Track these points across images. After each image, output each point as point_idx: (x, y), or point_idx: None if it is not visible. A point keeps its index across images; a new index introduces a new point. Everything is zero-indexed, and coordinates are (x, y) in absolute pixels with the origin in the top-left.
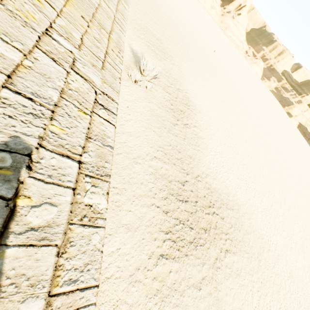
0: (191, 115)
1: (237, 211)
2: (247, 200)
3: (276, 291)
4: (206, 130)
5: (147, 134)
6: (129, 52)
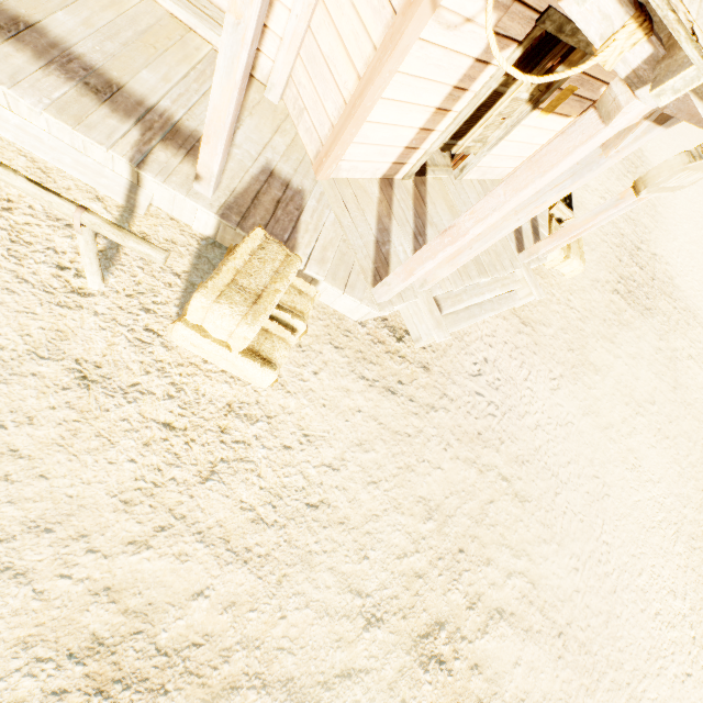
0: None
1: None
2: None
3: None
4: (667, 209)
5: None
6: None
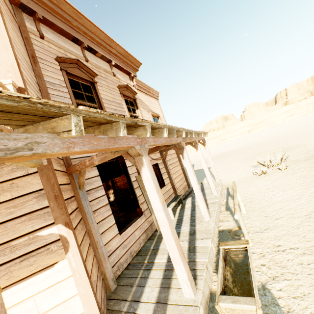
0: None
1: None
2: None
3: None
4: None
5: (312, 191)
6: (250, 168)
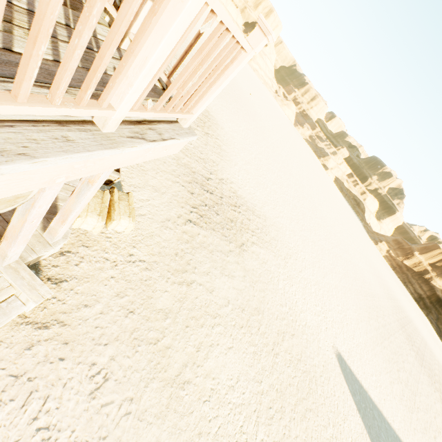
0: (213, 128)
1: (264, 221)
2: (275, 217)
3: (302, 288)
4: (229, 146)
5: None
6: None
